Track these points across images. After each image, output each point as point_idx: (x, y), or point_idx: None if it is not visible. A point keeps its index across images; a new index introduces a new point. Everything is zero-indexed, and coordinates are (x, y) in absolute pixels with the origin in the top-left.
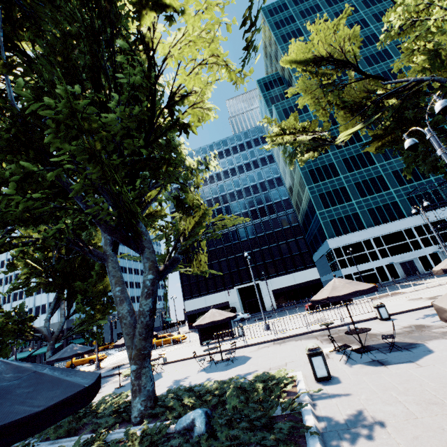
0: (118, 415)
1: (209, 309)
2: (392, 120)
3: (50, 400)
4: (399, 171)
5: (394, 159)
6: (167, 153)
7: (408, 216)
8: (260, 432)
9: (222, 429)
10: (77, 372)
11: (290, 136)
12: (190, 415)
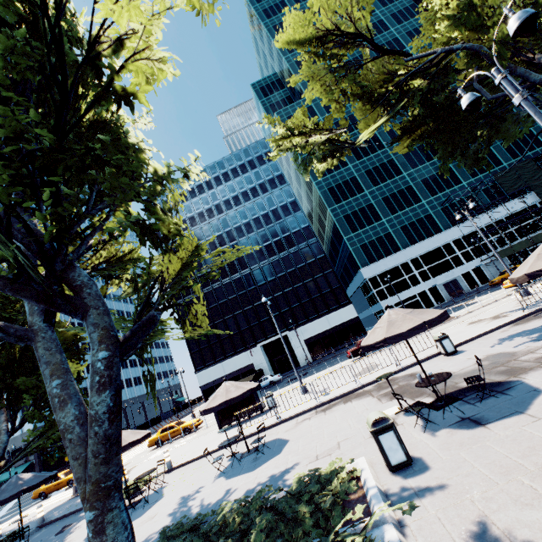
0: None
1: (229, 377)
2: (421, 108)
3: None
4: (429, 179)
5: (421, 166)
6: (113, 154)
7: (445, 229)
8: None
9: None
10: None
11: (300, 138)
12: None
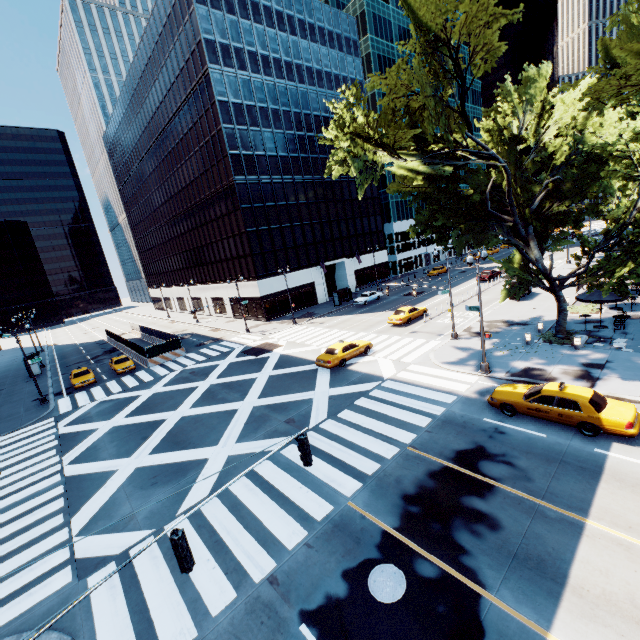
0: None
1: (292, 292)
2: None
3: None
4: None
5: None
6: None
7: None
8: None
9: None
10: None
11: None
12: None
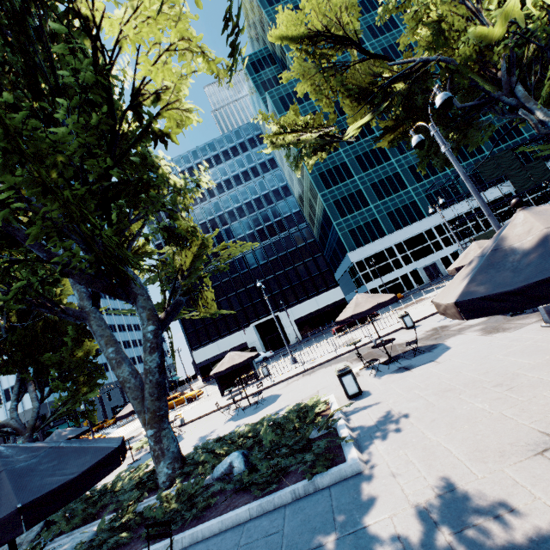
0: (142, 487)
1: (224, 355)
2: (402, 108)
3: (82, 466)
4: (416, 166)
5: (409, 152)
6: (143, 172)
7: (428, 215)
8: (300, 454)
9: (262, 462)
10: (98, 440)
11: (292, 135)
12: (226, 460)
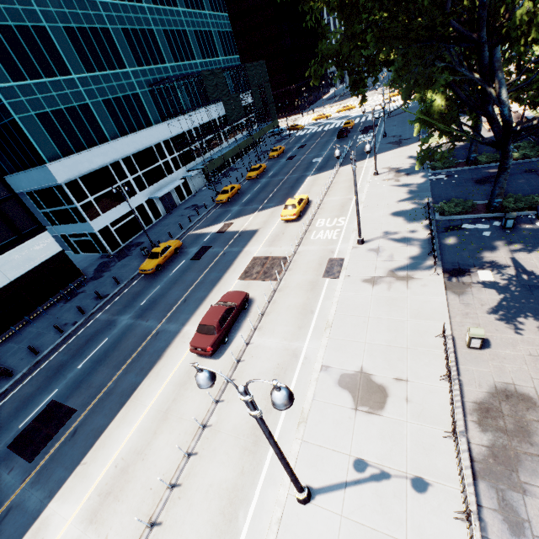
0: None
1: None
2: None
3: None
4: (132, 33)
5: (120, 1)
6: None
7: (156, 123)
8: None
9: None
10: None
11: None
12: None
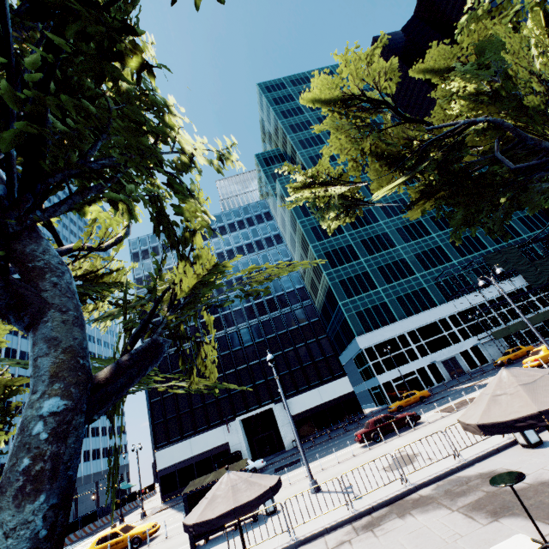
0: None
1: (197, 459)
2: (438, 174)
3: None
4: (422, 254)
5: (414, 241)
6: (138, 112)
7: (440, 303)
8: None
9: None
10: None
11: (320, 186)
12: None
